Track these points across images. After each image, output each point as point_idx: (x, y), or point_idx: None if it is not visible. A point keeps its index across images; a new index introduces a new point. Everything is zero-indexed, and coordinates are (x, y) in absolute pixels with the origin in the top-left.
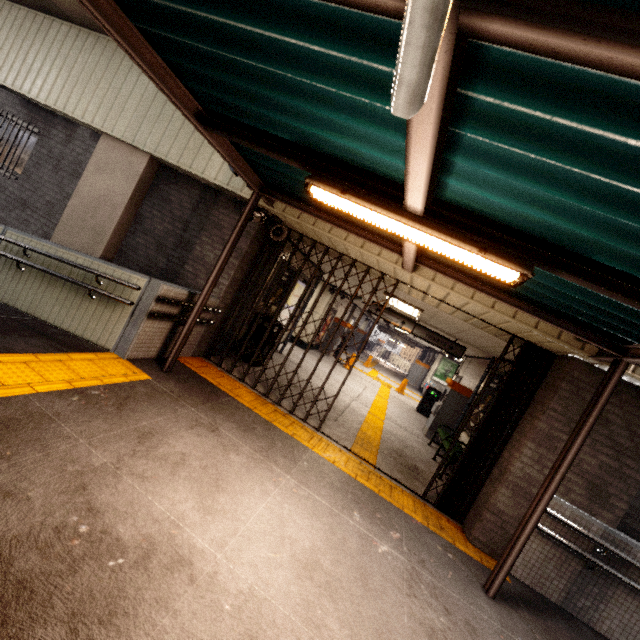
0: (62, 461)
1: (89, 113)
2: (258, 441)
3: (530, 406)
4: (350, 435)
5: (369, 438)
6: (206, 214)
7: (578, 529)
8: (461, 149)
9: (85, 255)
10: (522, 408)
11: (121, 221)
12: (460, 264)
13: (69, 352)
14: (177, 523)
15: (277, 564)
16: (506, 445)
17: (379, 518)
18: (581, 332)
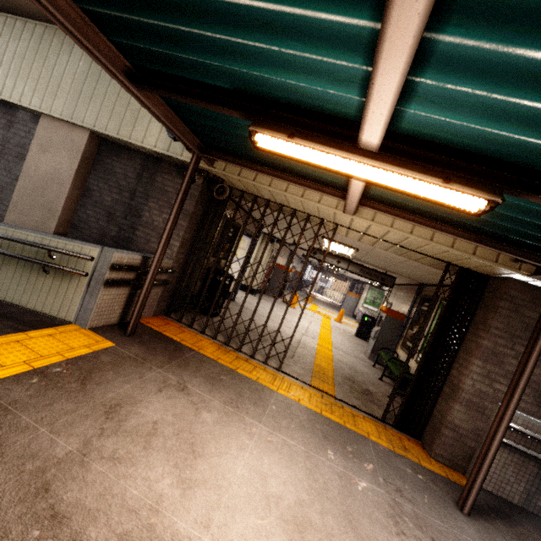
0: (19, 459)
1: (26, 96)
2: (226, 392)
3: (471, 326)
4: (307, 370)
5: (324, 369)
6: (150, 181)
7: (532, 435)
8: (432, 61)
9: (35, 232)
10: (464, 329)
11: (70, 196)
12: (403, 201)
13: (27, 330)
14: (156, 508)
15: (267, 532)
16: (453, 364)
17: (351, 451)
18: (524, 254)
